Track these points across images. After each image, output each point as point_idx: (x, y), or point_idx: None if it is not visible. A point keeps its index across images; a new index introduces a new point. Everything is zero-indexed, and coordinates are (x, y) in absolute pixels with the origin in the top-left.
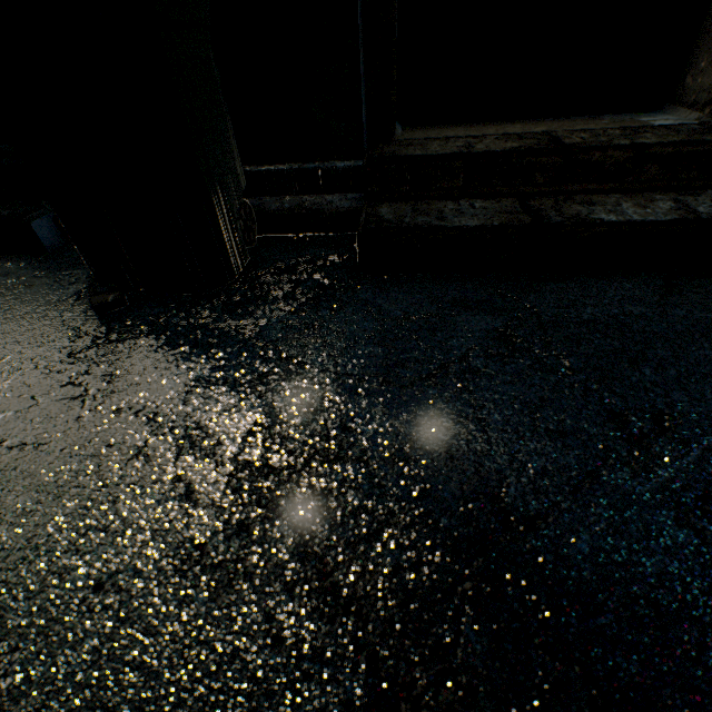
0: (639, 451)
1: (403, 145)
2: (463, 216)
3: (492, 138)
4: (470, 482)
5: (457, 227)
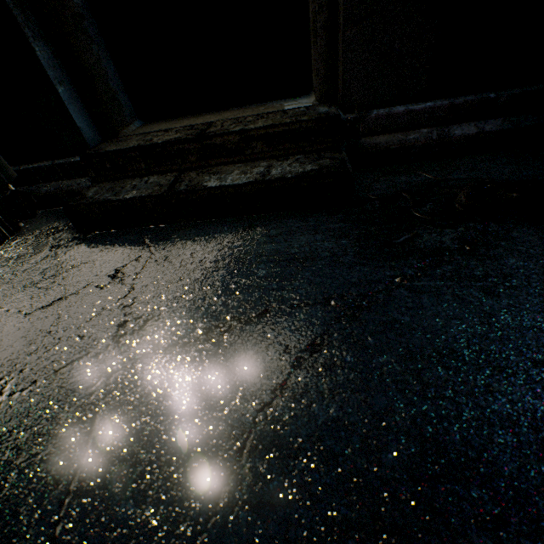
0: (114, 345)
1: (118, 141)
2: (132, 190)
3: (175, 130)
4: (5, 373)
5: (119, 200)
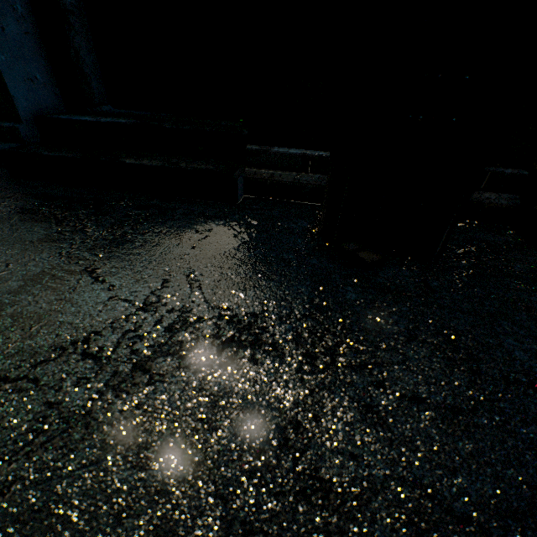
0: None
1: None
2: None
3: None
4: None
5: None
